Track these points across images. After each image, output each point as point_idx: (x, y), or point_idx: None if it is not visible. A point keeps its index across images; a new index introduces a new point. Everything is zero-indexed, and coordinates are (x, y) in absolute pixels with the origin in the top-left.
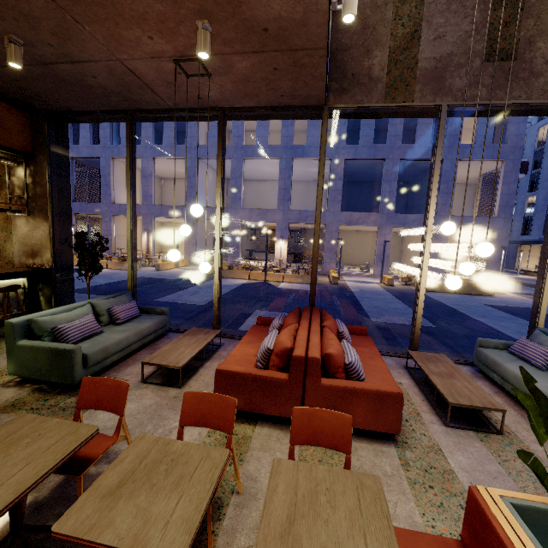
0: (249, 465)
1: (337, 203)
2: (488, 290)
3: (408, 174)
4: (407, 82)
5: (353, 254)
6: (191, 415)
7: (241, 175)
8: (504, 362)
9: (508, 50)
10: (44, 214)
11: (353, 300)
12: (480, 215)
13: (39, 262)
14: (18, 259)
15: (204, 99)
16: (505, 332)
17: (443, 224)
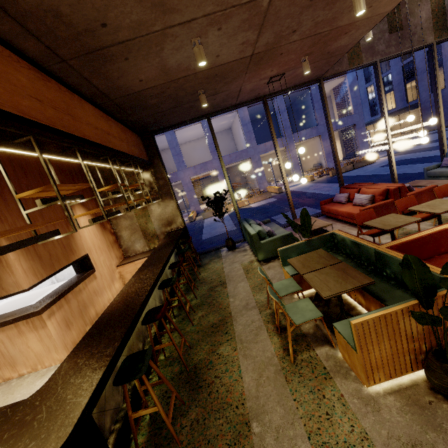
0: (408, 228)
1: (253, 140)
2: (371, 160)
3: (286, 104)
4: (357, 54)
5: (266, 174)
6: (401, 208)
7: (177, 143)
8: (446, 170)
9: (398, 26)
10: (170, 196)
11: (309, 193)
12: (340, 116)
13: (175, 227)
14: (159, 231)
15: (260, 94)
16: (407, 172)
17: (408, 117)
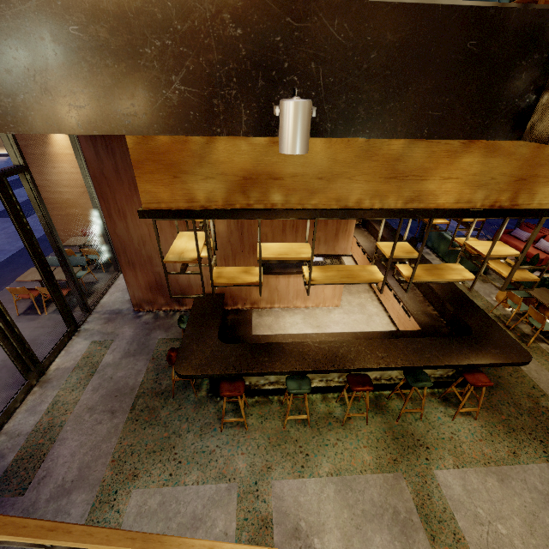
0: None
1: None
2: None
3: None
4: None
5: None
6: None
7: None
8: None
9: None
10: None
11: None
12: None
13: None
14: None
15: None
16: None
17: None
